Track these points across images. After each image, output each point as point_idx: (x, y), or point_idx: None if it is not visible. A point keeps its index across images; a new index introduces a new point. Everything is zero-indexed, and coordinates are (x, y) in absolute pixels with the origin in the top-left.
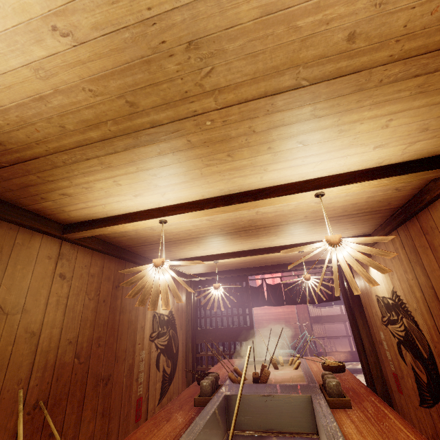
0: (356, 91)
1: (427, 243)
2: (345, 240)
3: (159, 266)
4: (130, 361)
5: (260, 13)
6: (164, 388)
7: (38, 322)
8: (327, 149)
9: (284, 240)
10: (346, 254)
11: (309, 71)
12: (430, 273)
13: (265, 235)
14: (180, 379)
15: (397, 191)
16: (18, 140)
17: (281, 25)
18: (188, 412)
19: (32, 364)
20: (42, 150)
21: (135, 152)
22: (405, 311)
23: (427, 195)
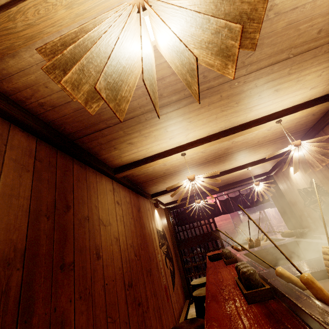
0: (312, 58)
1: None
2: (304, 142)
3: (192, 179)
4: (155, 261)
5: (286, 24)
6: (173, 281)
7: (117, 232)
8: (287, 93)
9: (238, 163)
10: (306, 150)
11: (295, 50)
12: None
13: (229, 160)
14: (177, 276)
15: (313, 116)
16: (131, 107)
17: (292, 29)
18: (226, 267)
19: (121, 258)
20: (139, 112)
21: (189, 107)
22: (322, 191)
23: None
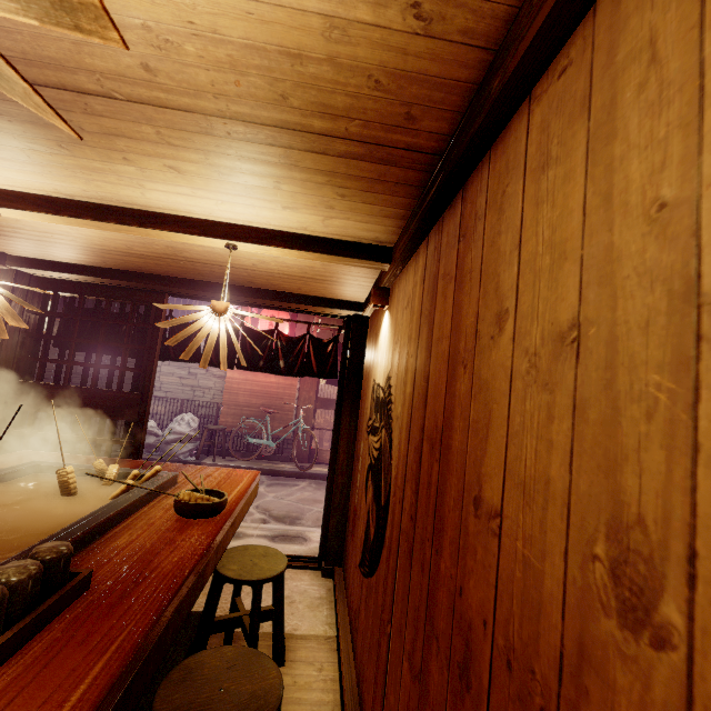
0: None
1: (456, 264)
2: None
3: None
4: None
5: None
6: None
7: None
8: None
9: (178, 198)
10: None
11: None
12: (436, 344)
13: (83, 142)
14: None
15: (421, 29)
16: None
17: None
18: None
19: None
20: None
21: None
22: (388, 416)
23: (499, 74)
